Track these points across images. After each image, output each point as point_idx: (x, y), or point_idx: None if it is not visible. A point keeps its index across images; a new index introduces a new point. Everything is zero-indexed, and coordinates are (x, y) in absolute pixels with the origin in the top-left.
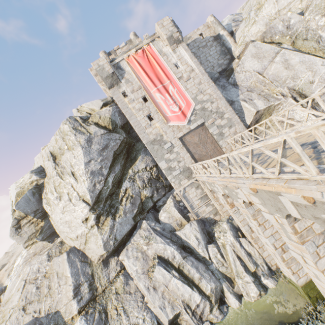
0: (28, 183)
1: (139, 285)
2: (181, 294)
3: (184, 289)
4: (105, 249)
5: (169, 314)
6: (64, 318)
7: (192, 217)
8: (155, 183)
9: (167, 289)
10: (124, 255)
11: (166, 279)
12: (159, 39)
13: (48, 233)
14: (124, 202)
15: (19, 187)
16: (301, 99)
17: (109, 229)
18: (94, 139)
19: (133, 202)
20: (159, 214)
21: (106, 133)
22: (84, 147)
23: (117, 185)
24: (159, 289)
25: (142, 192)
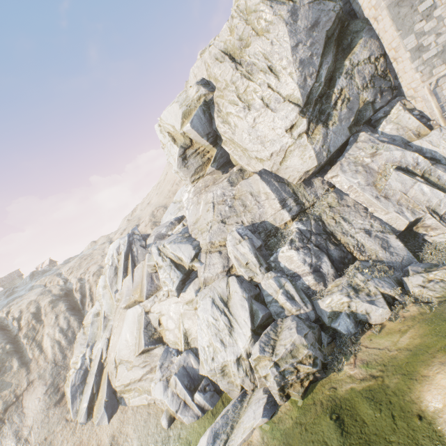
0: (194, 99)
1: (362, 197)
2: (425, 200)
3: (432, 194)
4: (318, 160)
5: (409, 217)
6: (275, 225)
7: (437, 125)
8: (379, 82)
9: (406, 196)
10: (336, 170)
11: (405, 186)
12: None
13: (221, 162)
14: (338, 107)
15: (184, 106)
16: None
17: (322, 138)
18: (300, 12)
19: (349, 107)
20: (380, 127)
21: (315, 0)
22: (288, 24)
23: (328, 84)
24: (392, 198)
25: (361, 95)
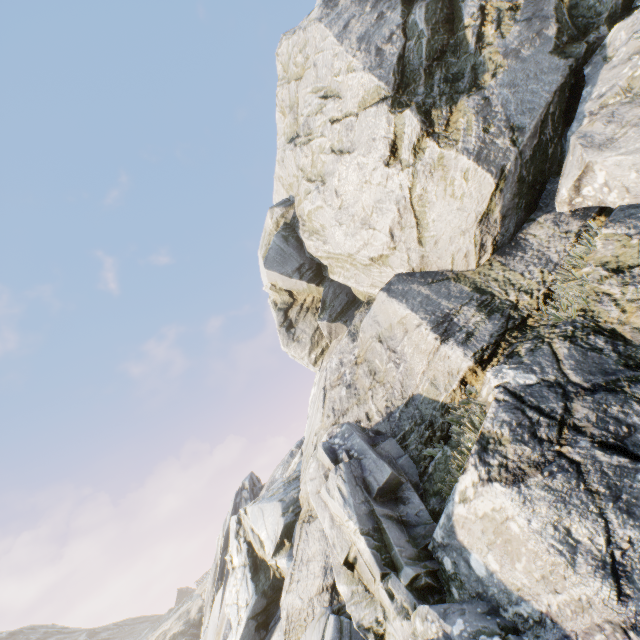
0: (272, 229)
1: None
2: None
3: None
4: (488, 165)
5: None
6: (437, 399)
7: None
8: None
9: None
10: (576, 158)
11: None
12: None
13: (337, 307)
14: (491, 37)
15: (264, 247)
16: None
17: (475, 116)
18: None
19: (526, 16)
20: None
21: None
22: (323, 18)
23: (445, 29)
24: None
25: None
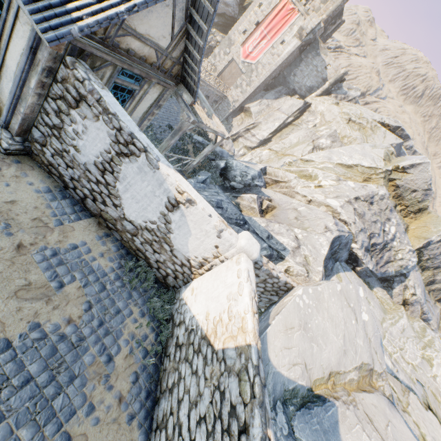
0: None
1: None
2: None
3: None
4: None
5: None
6: None
7: None
8: (210, 52)
9: None
10: None
11: None
12: (303, 20)
13: None
14: None
15: None
16: (252, 127)
17: None
18: None
19: None
20: None
21: (237, 2)
22: None
23: None
24: None
25: None
